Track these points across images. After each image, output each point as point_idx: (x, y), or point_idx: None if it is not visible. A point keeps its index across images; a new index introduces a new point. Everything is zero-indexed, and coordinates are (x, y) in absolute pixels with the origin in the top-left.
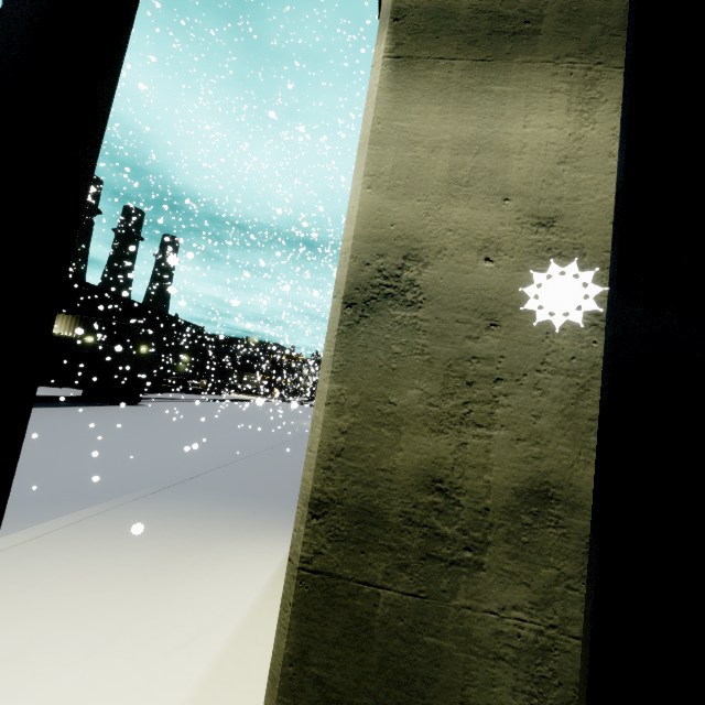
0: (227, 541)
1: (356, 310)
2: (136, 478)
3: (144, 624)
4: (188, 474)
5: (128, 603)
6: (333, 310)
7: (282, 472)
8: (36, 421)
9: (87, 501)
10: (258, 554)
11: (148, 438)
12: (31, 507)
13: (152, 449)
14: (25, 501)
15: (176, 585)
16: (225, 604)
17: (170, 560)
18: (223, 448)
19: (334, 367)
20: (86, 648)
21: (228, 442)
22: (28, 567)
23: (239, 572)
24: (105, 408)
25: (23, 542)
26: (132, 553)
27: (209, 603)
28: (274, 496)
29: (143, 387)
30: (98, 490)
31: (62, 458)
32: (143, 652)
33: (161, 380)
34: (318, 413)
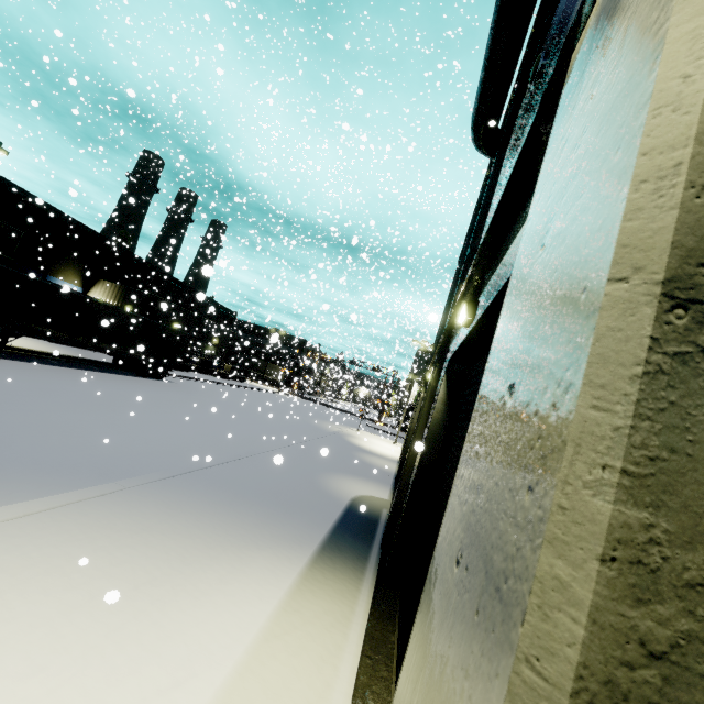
0: (231, 552)
1: (701, 317)
2: (147, 458)
3: (124, 651)
4: (201, 463)
5: (111, 618)
6: (614, 309)
7: (296, 475)
8: (64, 381)
9: (94, 477)
10: (263, 575)
11: (166, 416)
12: (37, 474)
13: (169, 429)
14: (33, 467)
15: (169, 602)
16: (219, 638)
17: (166, 566)
18: (238, 439)
19: (630, 459)
20: (51, 676)
21: (244, 432)
22: (13, 551)
23: (240, 595)
24: (131, 378)
25: (17, 518)
26: (128, 551)
27: (202, 633)
28: (286, 503)
29: (171, 363)
30: (108, 466)
31: (79, 425)
32: (116, 695)
33: (188, 359)
34: (568, 573)
